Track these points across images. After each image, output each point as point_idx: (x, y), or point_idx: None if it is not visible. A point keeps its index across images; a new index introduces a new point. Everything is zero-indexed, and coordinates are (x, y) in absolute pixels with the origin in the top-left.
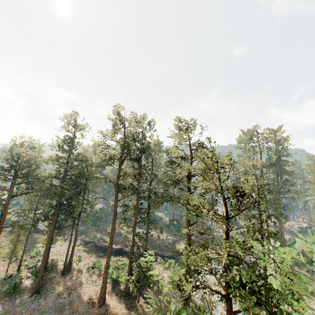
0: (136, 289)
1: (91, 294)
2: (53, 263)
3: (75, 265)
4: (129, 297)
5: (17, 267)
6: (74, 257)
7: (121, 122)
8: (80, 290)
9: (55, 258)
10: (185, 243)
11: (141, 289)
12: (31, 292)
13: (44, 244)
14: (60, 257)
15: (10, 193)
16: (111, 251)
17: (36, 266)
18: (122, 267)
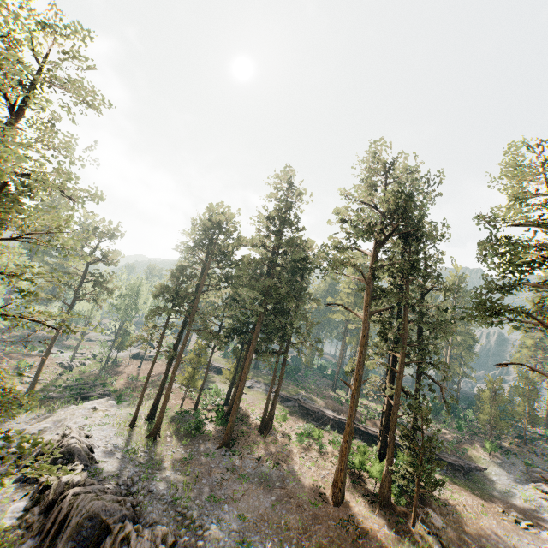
0: (404, 500)
1: (315, 479)
2: (241, 412)
3: (275, 424)
4: (391, 510)
5: (194, 404)
6: None
7: (384, 167)
8: (293, 465)
9: (242, 406)
10: (492, 449)
11: (413, 505)
12: (218, 442)
13: (229, 378)
14: (250, 408)
15: (202, 281)
16: (331, 422)
17: (223, 405)
18: (365, 450)
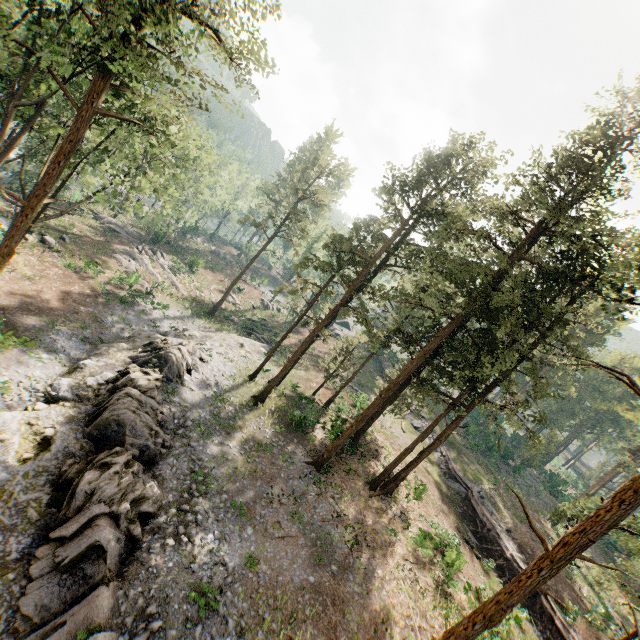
0: None
1: (394, 614)
2: (372, 445)
3: (402, 493)
4: None
5: (327, 400)
6: (412, 475)
7: None
8: (378, 565)
9: (380, 440)
10: None
11: None
12: (312, 456)
13: None
14: (389, 449)
15: (385, 243)
16: (502, 562)
17: (345, 420)
18: None
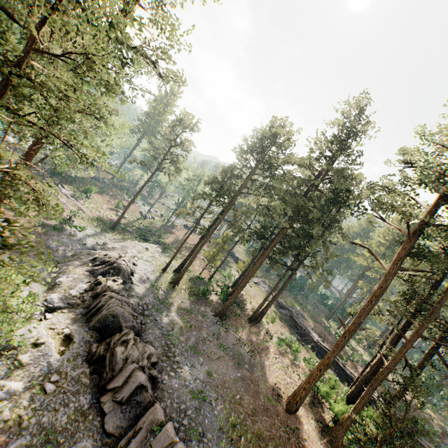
0: None
1: (278, 380)
2: (241, 298)
3: (264, 321)
4: (338, 447)
5: (209, 276)
6: None
7: None
8: (265, 360)
9: (244, 294)
10: None
11: None
12: (215, 311)
13: (241, 269)
14: (249, 298)
15: (245, 183)
16: (313, 344)
17: (228, 287)
18: (335, 384)
